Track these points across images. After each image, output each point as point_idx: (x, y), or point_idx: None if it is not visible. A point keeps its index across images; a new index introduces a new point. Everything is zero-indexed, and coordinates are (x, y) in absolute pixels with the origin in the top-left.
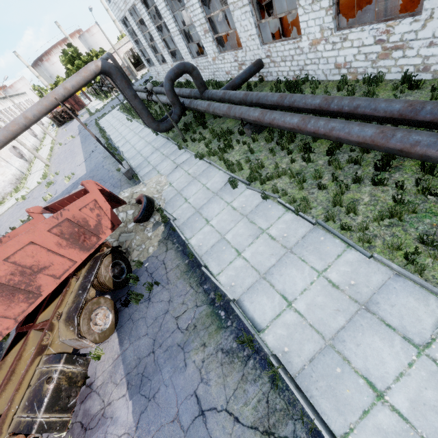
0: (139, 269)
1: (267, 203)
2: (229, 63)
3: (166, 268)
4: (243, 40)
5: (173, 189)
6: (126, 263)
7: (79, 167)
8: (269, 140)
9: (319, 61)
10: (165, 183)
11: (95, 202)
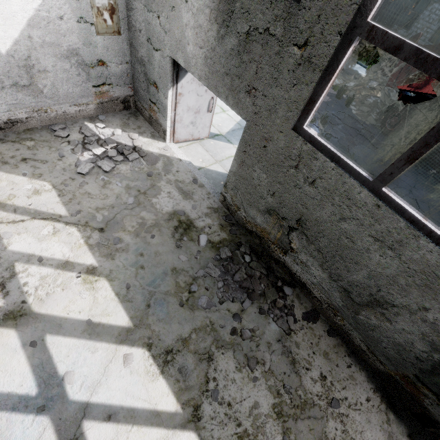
0: None
1: None
2: None
3: None
4: (418, 25)
5: None
6: None
7: None
8: None
9: None
10: None
11: None
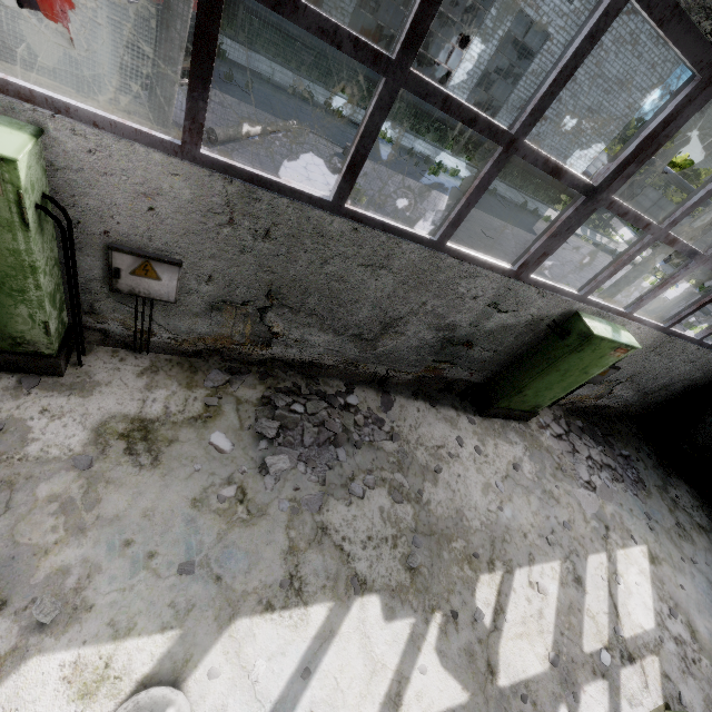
0: None
1: None
2: None
3: None
4: None
5: None
6: None
7: None
8: None
9: None
10: None
11: None
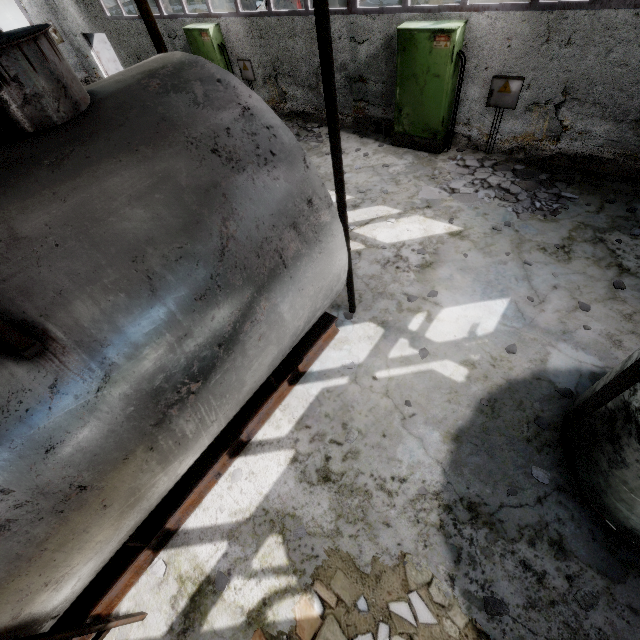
0: None
1: None
2: None
3: None
4: None
5: None
6: None
7: None
8: None
9: None
10: None
11: None
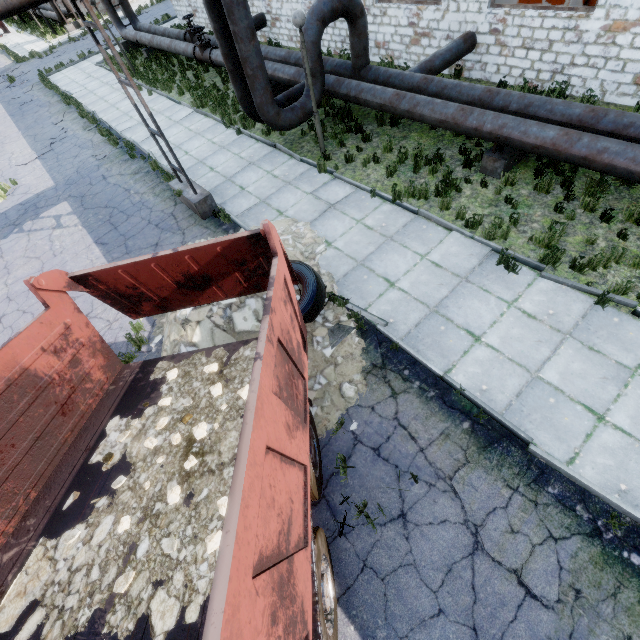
0: (335, 437)
1: (606, 313)
2: (393, 27)
3: (415, 438)
4: None
5: (342, 256)
6: (313, 425)
7: (24, 168)
8: (543, 188)
9: (605, 63)
10: (314, 240)
11: (283, 284)
